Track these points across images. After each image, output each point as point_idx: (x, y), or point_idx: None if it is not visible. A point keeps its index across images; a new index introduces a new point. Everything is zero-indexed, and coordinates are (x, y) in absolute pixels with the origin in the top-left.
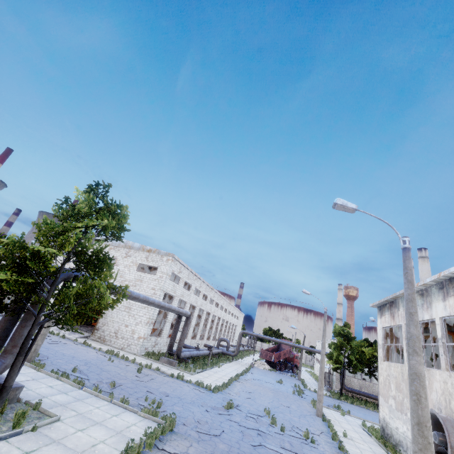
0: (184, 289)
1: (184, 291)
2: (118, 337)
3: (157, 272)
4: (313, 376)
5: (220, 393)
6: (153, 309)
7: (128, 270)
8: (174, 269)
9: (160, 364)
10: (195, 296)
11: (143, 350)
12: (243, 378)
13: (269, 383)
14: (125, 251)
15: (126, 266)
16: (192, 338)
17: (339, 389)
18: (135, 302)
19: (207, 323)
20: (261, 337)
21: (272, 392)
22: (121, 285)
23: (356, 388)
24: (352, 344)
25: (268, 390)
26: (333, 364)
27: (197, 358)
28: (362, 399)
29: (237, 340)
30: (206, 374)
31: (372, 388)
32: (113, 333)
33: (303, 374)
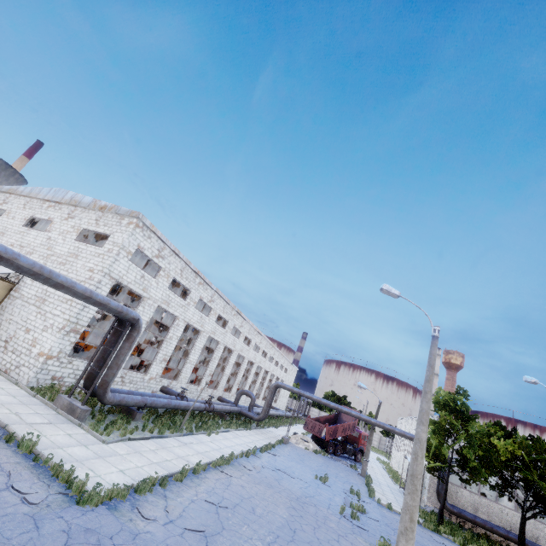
0: (170, 291)
1: (170, 296)
2: (8, 349)
3: (106, 242)
4: (388, 470)
5: (111, 507)
6: (79, 305)
7: (63, 239)
8: (142, 244)
9: (48, 410)
10: (199, 312)
11: (47, 380)
12: (245, 463)
13: (299, 480)
14: (69, 210)
15: (62, 232)
16: (195, 384)
17: (434, 504)
18: (56, 291)
19: (226, 365)
20: (305, 396)
21: (289, 507)
22: (44, 262)
23: (467, 508)
24: (469, 428)
25: (283, 500)
26: (428, 460)
27: (174, 413)
28: (479, 532)
29: (267, 397)
30: (153, 444)
31: (499, 514)
32: (2, 341)
33: (373, 464)
